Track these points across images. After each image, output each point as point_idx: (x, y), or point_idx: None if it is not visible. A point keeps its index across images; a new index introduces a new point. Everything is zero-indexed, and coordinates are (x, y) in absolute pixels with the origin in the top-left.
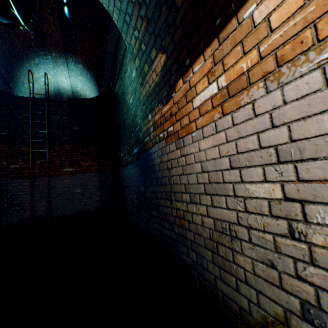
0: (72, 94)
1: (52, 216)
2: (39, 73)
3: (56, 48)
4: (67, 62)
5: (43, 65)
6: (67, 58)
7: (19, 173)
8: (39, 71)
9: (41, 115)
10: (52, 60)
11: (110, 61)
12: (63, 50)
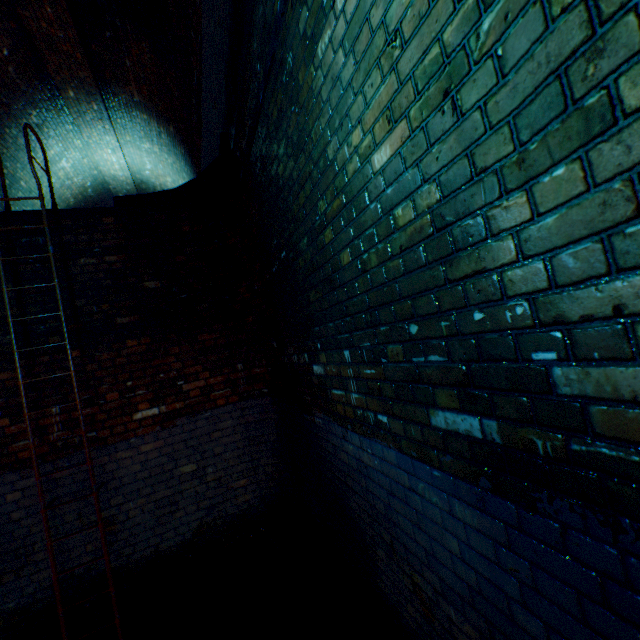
0: (134, 188)
1: (123, 561)
2: (49, 149)
3: (73, 74)
4: (108, 111)
5: (52, 127)
6: (106, 98)
7: (1, 456)
8: (48, 144)
9: (40, 261)
10: (71, 109)
11: (220, 60)
12: (91, 77)
